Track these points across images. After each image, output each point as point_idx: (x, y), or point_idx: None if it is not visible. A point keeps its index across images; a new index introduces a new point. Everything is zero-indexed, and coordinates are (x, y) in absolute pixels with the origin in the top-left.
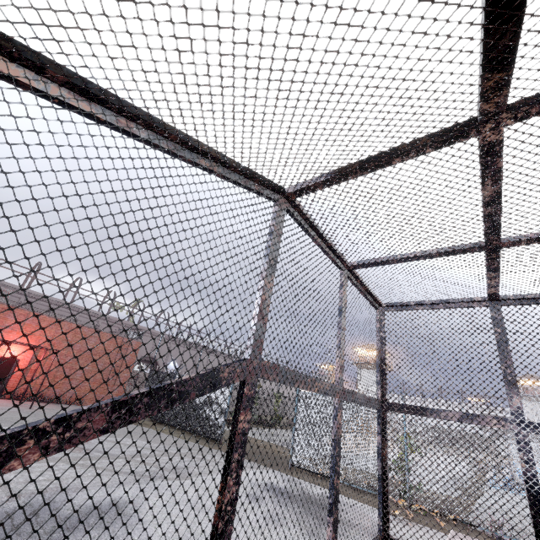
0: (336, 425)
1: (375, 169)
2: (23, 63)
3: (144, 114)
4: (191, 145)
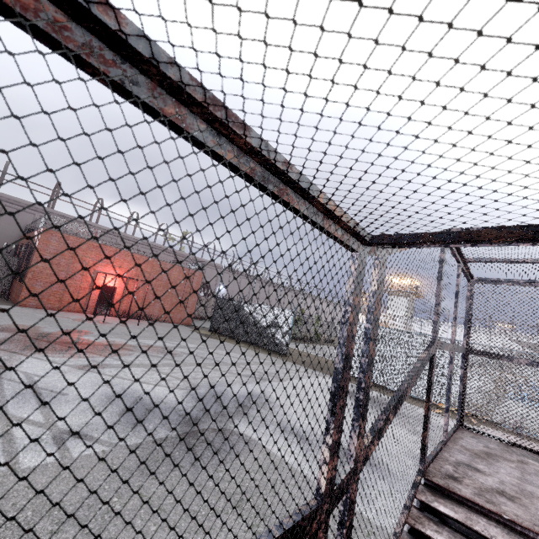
0: (451, 367)
1: None
2: None
3: None
4: None
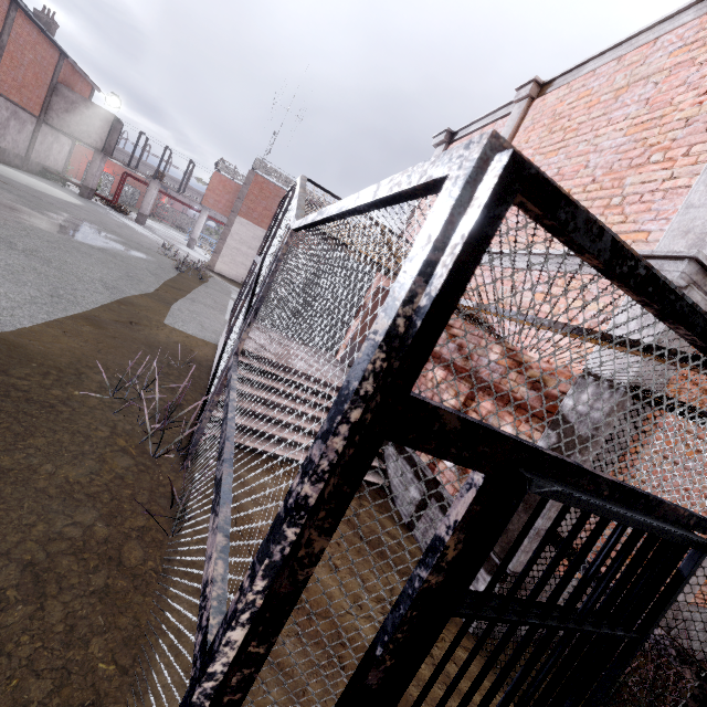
0: None
1: None
2: None
3: None
4: None
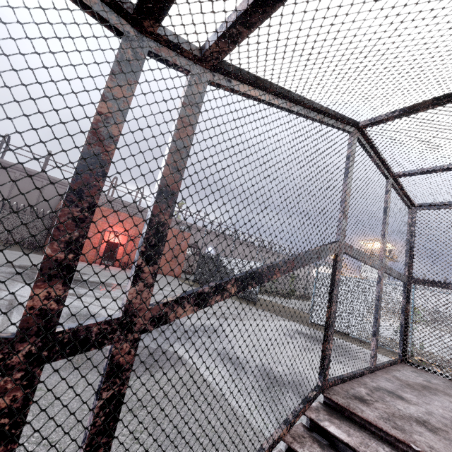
0: (379, 287)
1: (446, 103)
2: (259, 88)
3: (299, 97)
4: (315, 108)
